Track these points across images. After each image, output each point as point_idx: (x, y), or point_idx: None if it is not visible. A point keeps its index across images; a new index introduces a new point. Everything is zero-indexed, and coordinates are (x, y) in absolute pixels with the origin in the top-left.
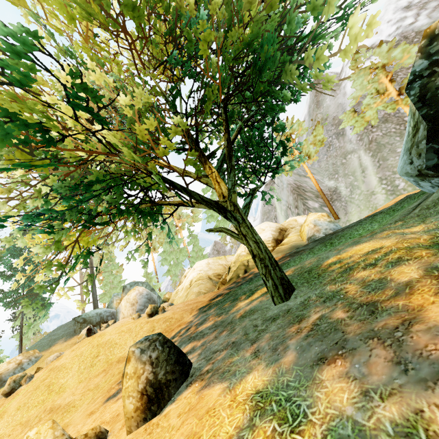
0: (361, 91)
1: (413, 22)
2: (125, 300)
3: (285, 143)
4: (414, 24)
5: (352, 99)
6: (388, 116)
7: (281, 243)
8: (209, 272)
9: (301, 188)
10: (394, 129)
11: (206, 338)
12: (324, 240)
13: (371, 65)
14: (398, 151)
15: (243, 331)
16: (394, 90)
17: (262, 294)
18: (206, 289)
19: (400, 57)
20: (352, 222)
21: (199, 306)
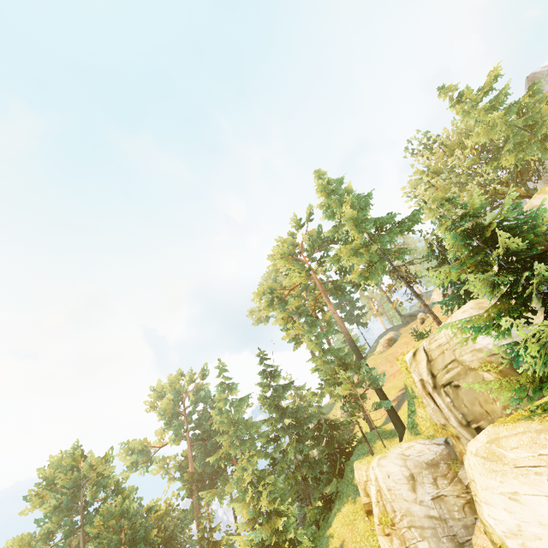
0: None
1: None
2: (436, 295)
3: (542, 164)
4: None
5: None
6: None
7: None
8: None
9: None
10: None
11: None
12: None
13: None
14: None
15: None
16: None
17: None
18: None
19: None
20: None
21: None
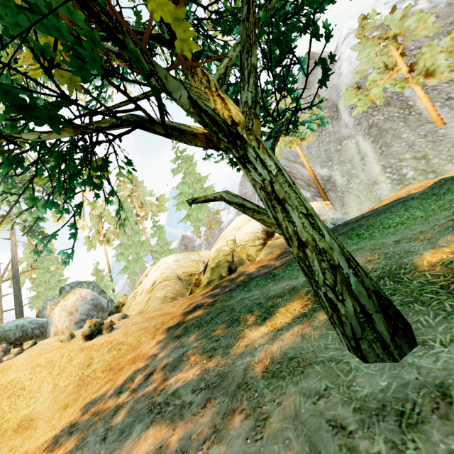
0: (367, 64)
1: (413, 6)
2: (59, 308)
3: (325, 65)
4: (414, 7)
5: (348, 80)
6: (390, 100)
7: (275, 236)
8: (178, 271)
9: (291, 175)
10: (398, 114)
11: (189, 423)
12: (336, 232)
13: (381, 34)
14: (404, 137)
15: (300, 438)
16: (405, 66)
17: (296, 318)
18: (174, 293)
19: (415, 27)
20: (351, 215)
21: (166, 322)
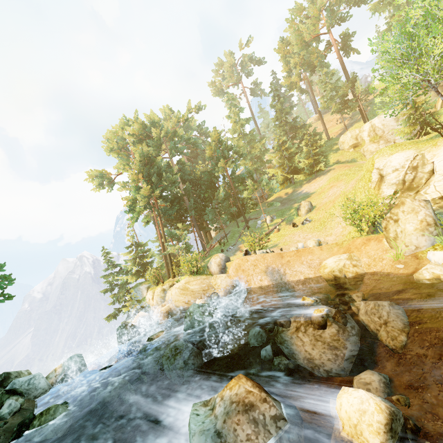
0: None
1: None
2: (350, 96)
3: None
4: None
5: None
6: None
7: None
8: None
9: None
10: None
11: None
12: None
13: None
14: None
15: None
16: None
17: None
18: None
19: None
20: None
21: None
